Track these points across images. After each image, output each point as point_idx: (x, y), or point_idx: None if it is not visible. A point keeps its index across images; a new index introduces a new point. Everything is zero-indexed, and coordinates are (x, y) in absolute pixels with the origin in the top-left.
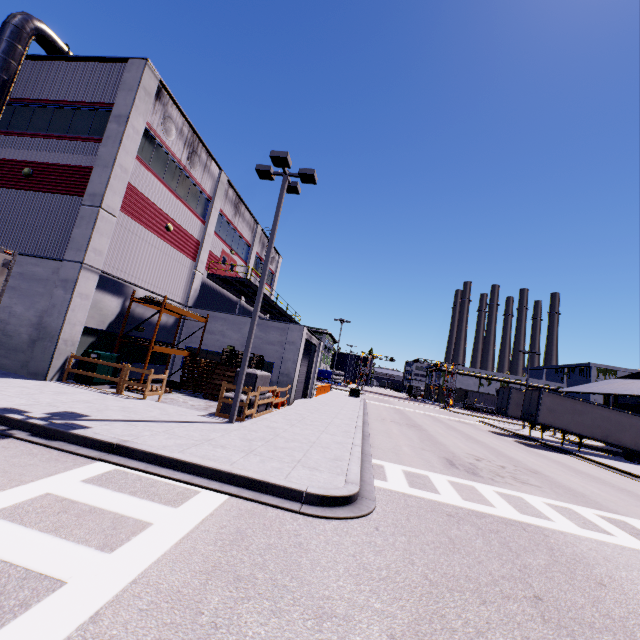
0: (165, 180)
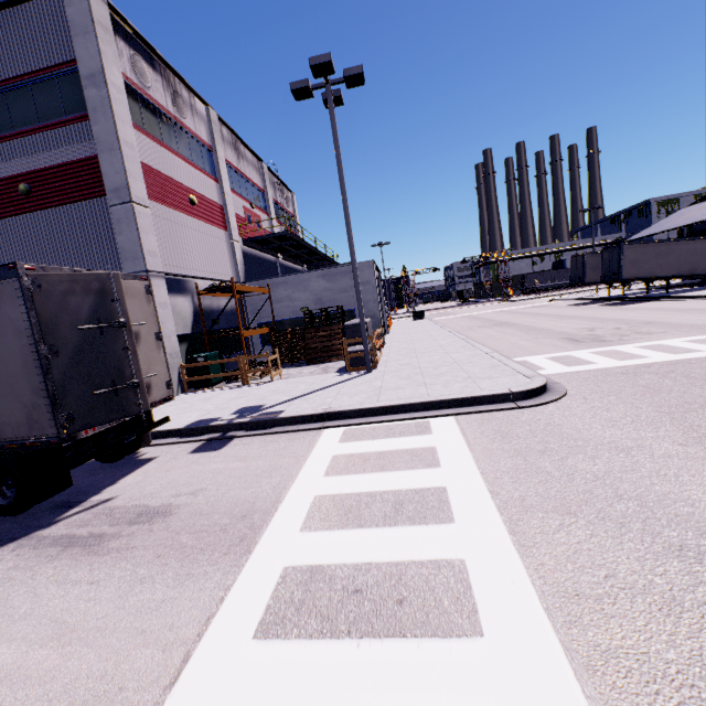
0: (165, 143)
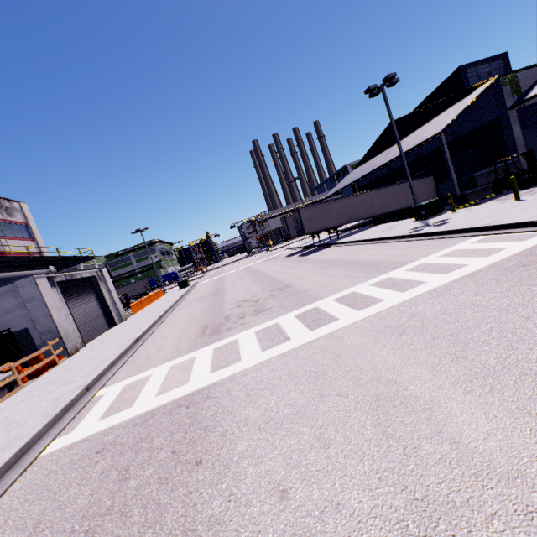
0: None
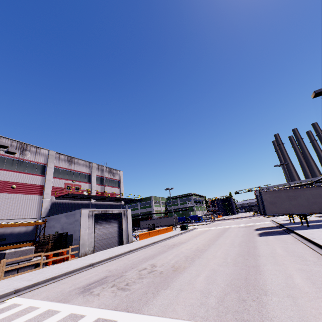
0: (6, 168)
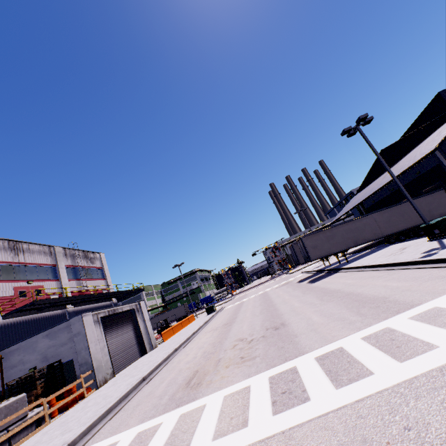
0: None
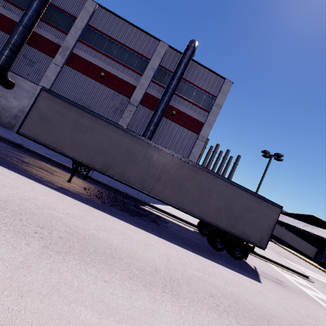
0: None
